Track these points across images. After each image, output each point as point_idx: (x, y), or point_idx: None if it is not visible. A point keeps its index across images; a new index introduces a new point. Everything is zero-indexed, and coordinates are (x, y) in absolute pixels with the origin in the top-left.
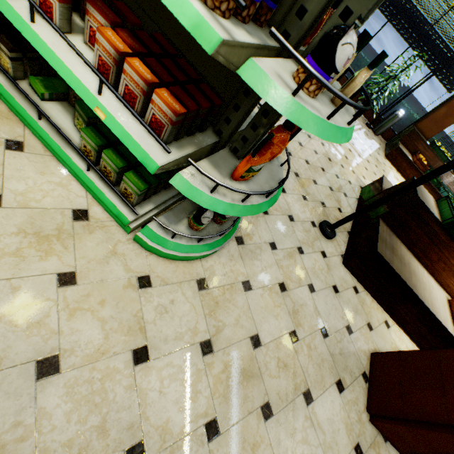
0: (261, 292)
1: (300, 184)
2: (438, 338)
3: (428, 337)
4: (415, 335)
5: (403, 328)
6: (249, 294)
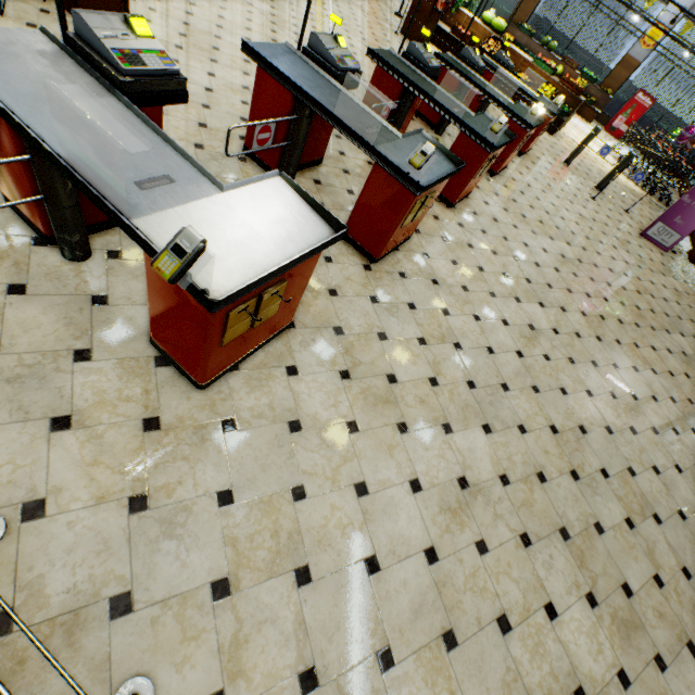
0: (363, 5)
1: (387, 6)
2: (445, 40)
3: (442, 42)
4: (438, 45)
5: (433, 44)
6: (359, 3)
